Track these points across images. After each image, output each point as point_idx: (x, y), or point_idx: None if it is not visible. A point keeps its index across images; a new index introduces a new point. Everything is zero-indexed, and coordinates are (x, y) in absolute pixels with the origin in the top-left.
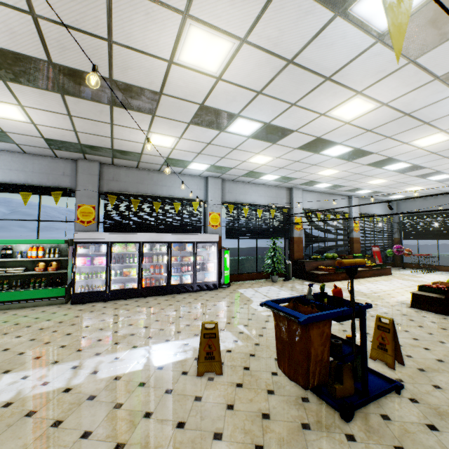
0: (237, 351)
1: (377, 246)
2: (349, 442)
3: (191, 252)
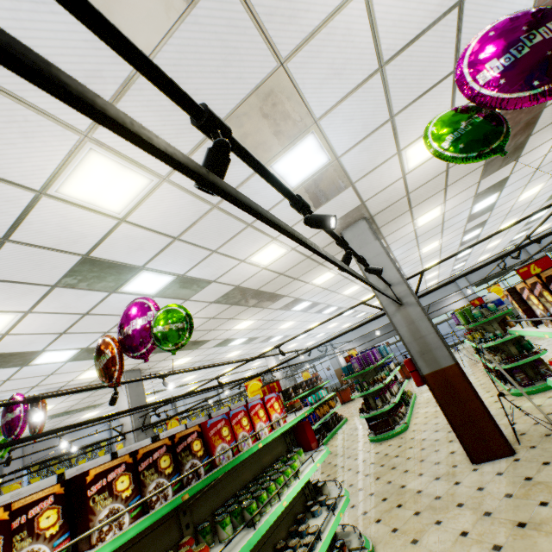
0: None
1: None
2: None
3: None
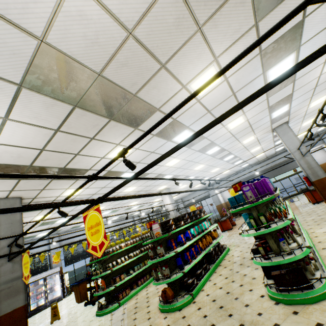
0: (68, 312)
1: None
2: (91, 308)
3: (43, 284)
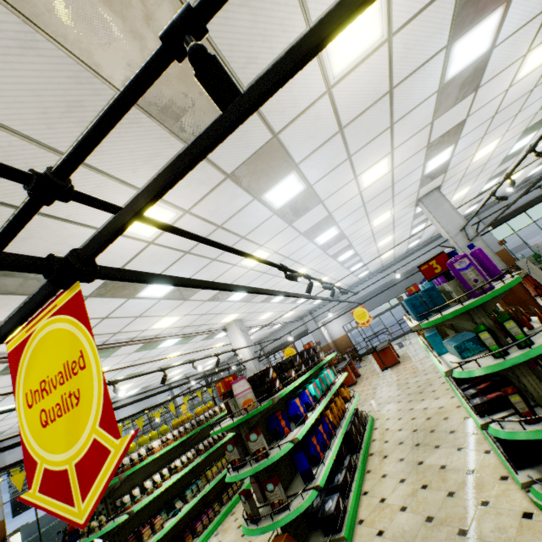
0: None
1: None
2: None
3: None
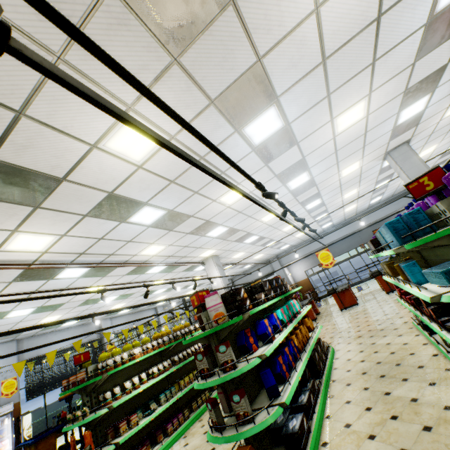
0: None
1: None
2: None
3: None
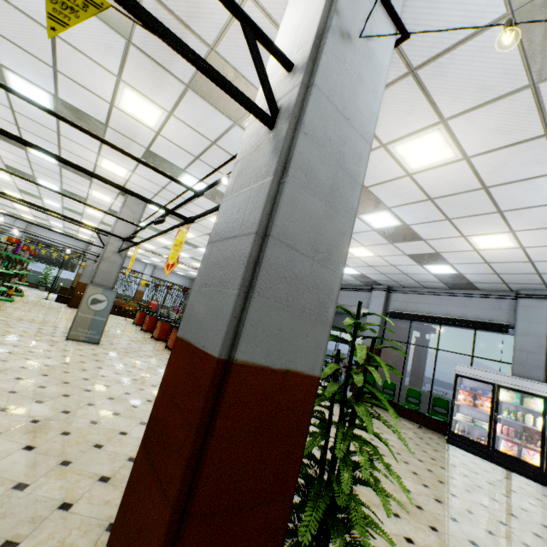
0: None
1: (157, 301)
2: None
3: None
